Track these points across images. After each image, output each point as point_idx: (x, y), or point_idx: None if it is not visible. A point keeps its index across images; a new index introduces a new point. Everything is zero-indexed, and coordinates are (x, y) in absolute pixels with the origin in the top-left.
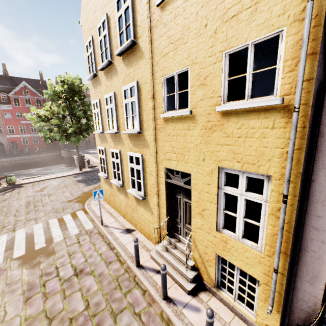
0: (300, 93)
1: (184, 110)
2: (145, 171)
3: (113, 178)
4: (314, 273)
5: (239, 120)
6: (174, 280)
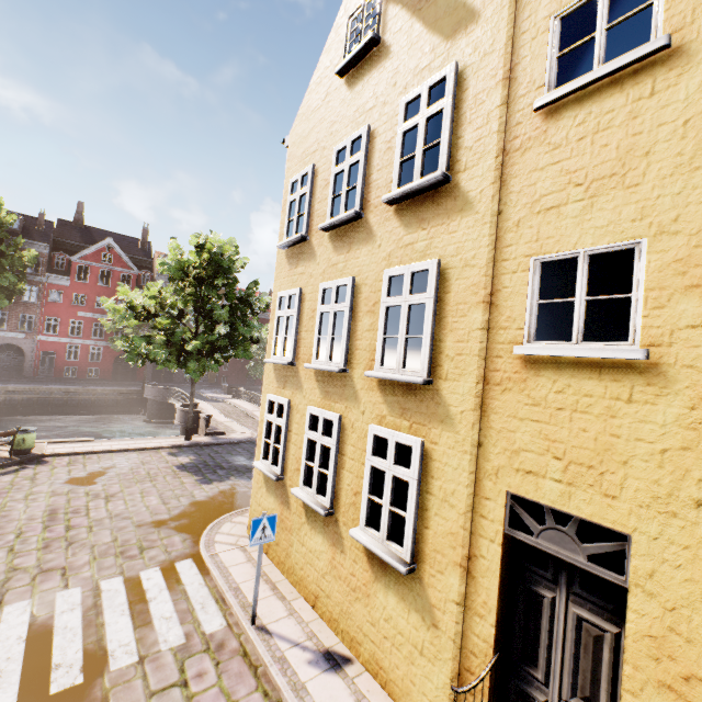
0: None
1: (610, 345)
2: (425, 489)
3: (301, 484)
4: None
5: None
6: None
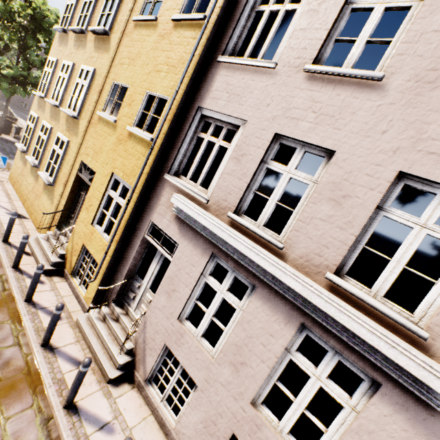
0: (156, 139)
1: (113, 117)
2: (65, 159)
3: (32, 155)
4: (128, 259)
5: (134, 143)
6: (37, 262)
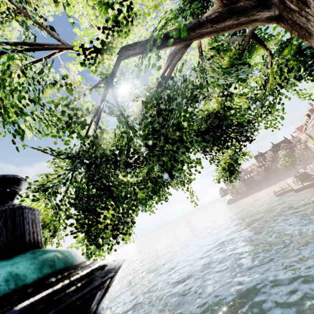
0: None
1: None
2: None
3: None
4: None
5: None
6: None
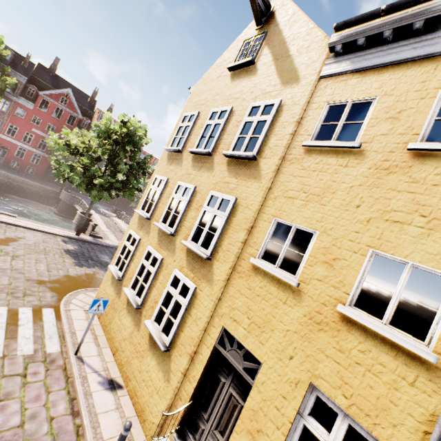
0: None
1: (288, 274)
2: (188, 312)
3: (130, 287)
4: None
5: (365, 342)
6: None
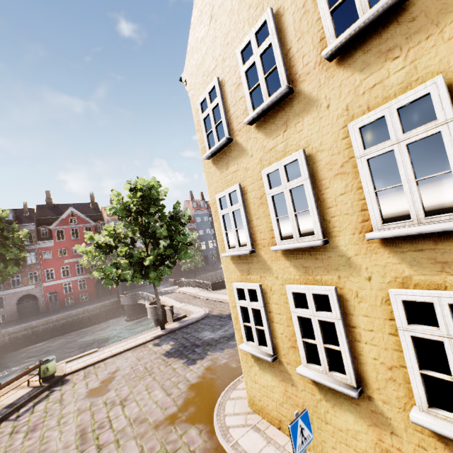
0: None
1: None
2: None
3: (304, 362)
4: None
5: None
6: None
